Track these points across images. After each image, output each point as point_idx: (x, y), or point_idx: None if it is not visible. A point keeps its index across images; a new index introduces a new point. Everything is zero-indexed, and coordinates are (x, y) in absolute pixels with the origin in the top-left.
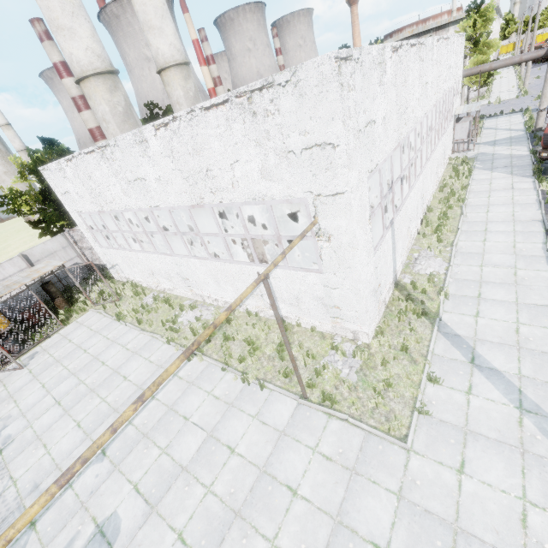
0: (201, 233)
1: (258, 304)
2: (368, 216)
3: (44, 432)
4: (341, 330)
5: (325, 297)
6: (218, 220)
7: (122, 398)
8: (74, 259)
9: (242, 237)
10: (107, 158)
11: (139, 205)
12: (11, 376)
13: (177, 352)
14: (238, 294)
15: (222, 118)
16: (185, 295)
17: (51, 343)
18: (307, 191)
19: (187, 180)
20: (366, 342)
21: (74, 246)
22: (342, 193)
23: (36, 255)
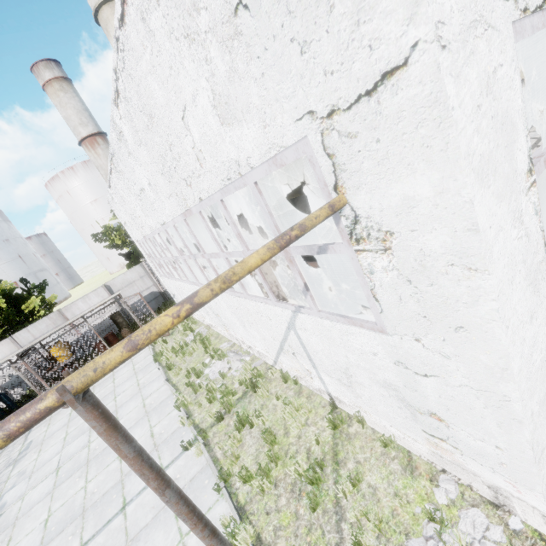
0: (206, 253)
1: (293, 365)
2: (524, 160)
3: (23, 516)
4: (454, 467)
5: (403, 387)
6: (213, 231)
7: (99, 491)
8: (150, 288)
9: (242, 256)
10: (119, 173)
11: (155, 224)
12: (59, 414)
13: (183, 426)
14: (267, 344)
15: (139, 22)
16: (225, 335)
17: (102, 380)
18: (302, 113)
19: (164, 174)
20: (537, 529)
21: (151, 275)
22: (402, 66)
23: (117, 285)
